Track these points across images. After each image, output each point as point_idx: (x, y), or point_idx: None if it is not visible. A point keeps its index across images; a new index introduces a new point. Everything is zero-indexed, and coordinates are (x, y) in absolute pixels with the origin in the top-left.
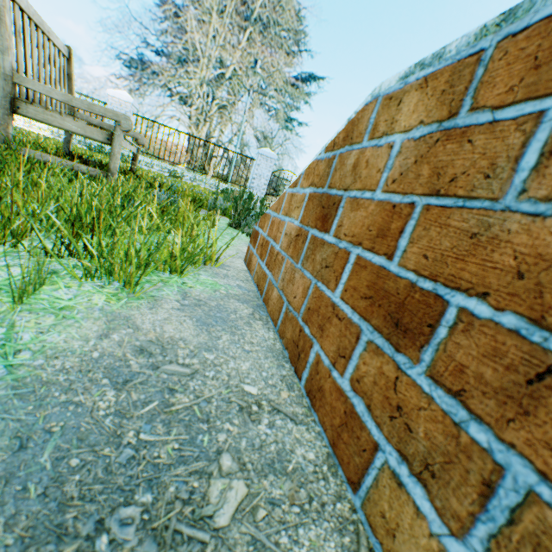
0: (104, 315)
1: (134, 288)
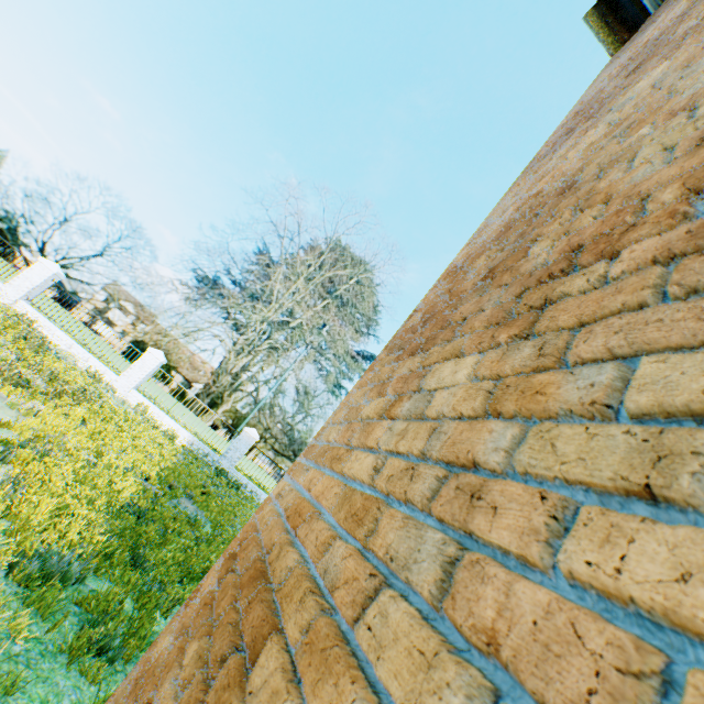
0: None
1: None
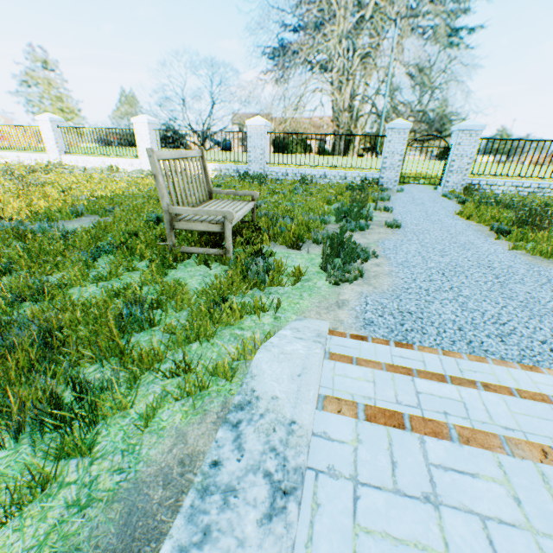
0: (176, 432)
1: (199, 403)
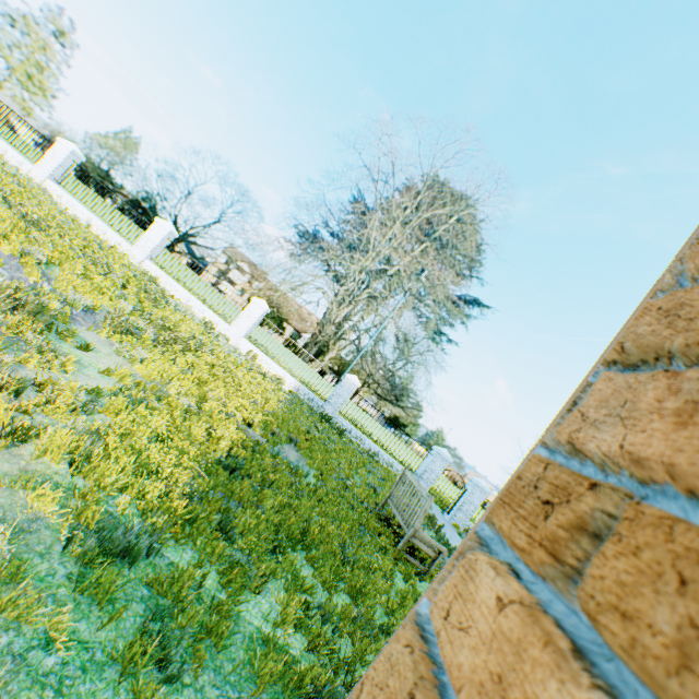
0: None
1: None
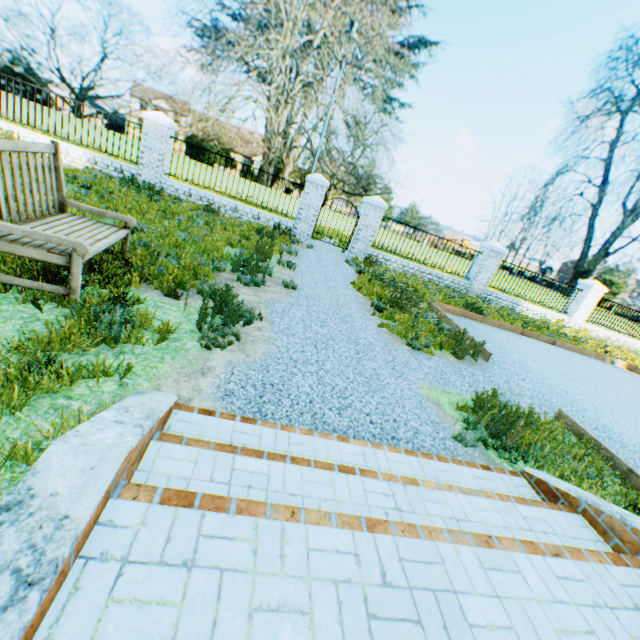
0: None
1: None
